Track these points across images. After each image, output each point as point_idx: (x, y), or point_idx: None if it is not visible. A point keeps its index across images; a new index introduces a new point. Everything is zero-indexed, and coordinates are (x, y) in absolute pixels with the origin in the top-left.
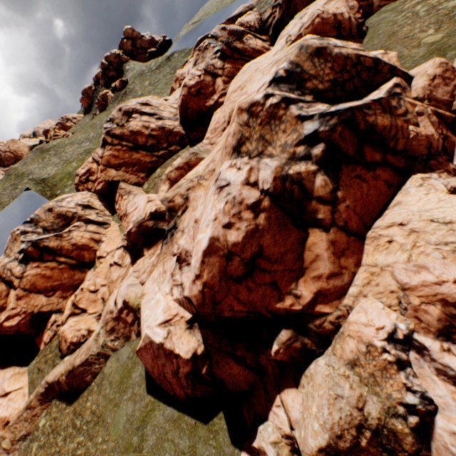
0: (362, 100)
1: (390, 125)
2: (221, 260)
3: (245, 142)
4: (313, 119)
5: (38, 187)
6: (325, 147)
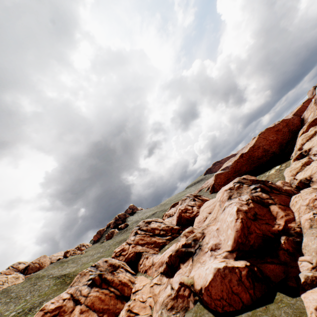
0: None
1: (275, 186)
2: (243, 213)
3: (232, 195)
4: (252, 185)
5: (58, 280)
6: (260, 188)
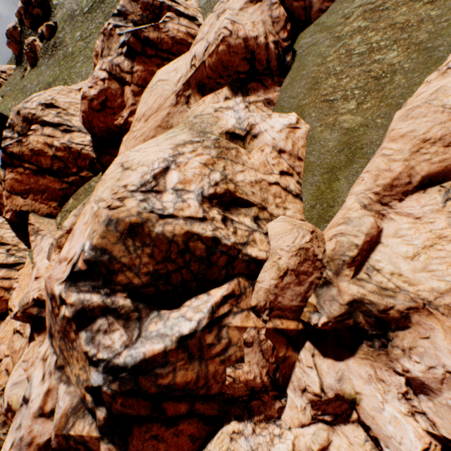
0: (191, 298)
1: (196, 376)
2: None
3: (53, 336)
4: (99, 369)
5: None
6: (107, 415)
